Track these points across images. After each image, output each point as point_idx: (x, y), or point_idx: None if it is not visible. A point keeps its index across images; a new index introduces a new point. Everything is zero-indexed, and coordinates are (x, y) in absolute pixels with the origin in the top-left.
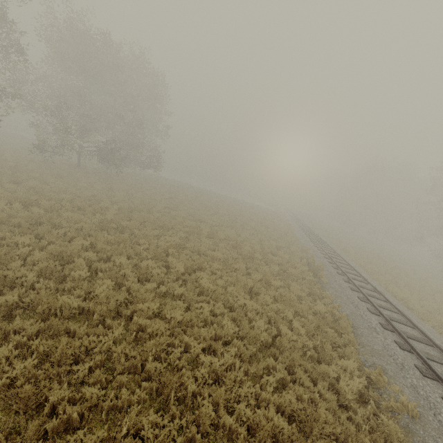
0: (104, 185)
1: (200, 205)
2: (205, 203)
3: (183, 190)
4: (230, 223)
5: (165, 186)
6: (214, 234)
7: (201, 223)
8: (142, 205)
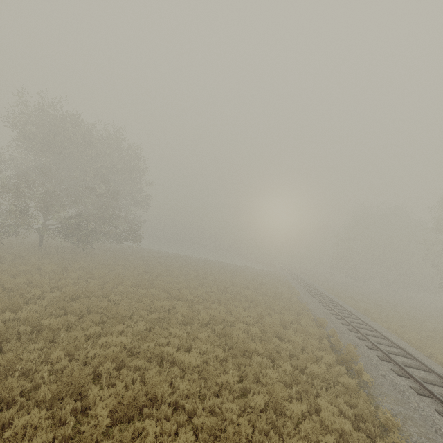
0: (60, 265)
1: (183, 276)
2: (190, 273)
3: (167, 260)
4: (219, 295)
5: (145, 258)
6: (193, 316)
7: (177, 301)
8: (101, 287)
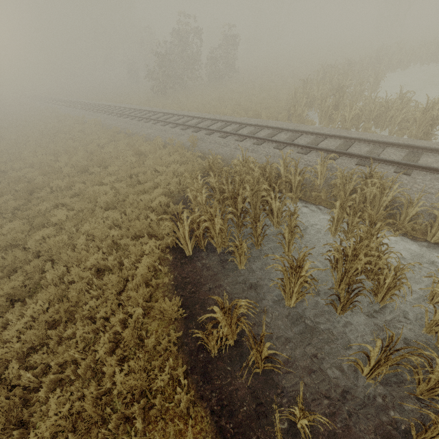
0: None
1: None
2: None
3: None
4: None
5: None
6: None
7: None
8: None
